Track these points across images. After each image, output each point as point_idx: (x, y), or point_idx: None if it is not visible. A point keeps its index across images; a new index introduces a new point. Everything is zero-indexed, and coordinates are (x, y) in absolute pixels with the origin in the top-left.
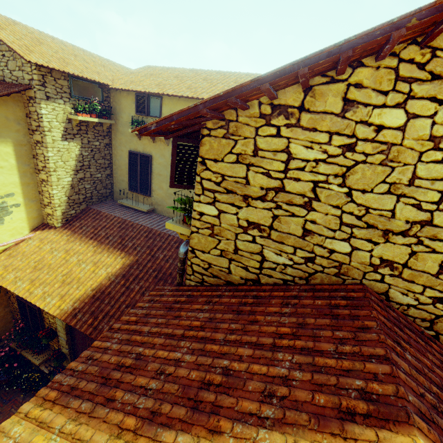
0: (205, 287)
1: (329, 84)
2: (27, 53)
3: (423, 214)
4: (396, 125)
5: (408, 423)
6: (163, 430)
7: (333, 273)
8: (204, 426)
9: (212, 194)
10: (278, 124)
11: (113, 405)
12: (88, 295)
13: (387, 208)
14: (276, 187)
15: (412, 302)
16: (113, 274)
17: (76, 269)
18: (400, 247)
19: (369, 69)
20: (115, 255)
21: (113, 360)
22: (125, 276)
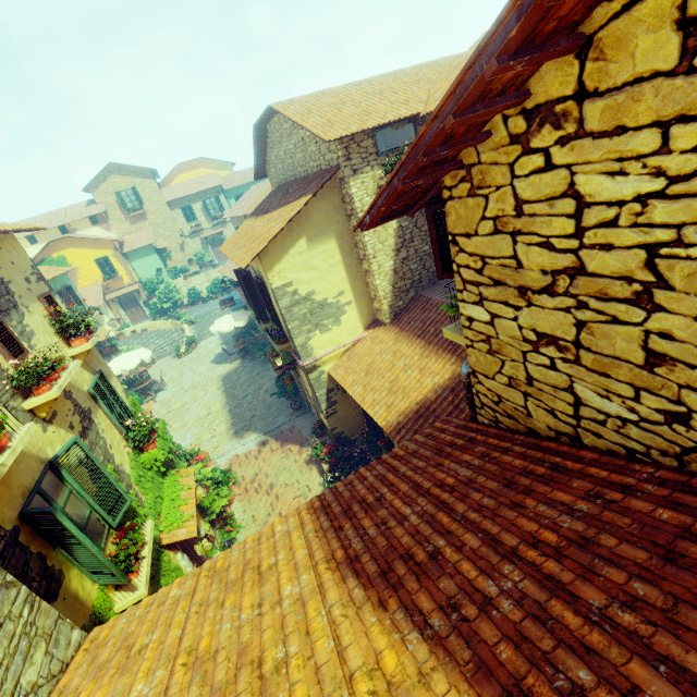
0: (497, 431)
1: (632, 7)
2: (328, 131)
3: None
4: None
5: None
6: (351, 576)
7: None
8: (379, 593)
9: (475, 289)
10: (544, 144)
11: (339, 534)
12: (412, 409)
13: None
14: (568, 267)
15: None
16: (440, 386)
17: (402, 376)
18: None
19: None
20: (444, 360)
21: (361, 492)
22: (454, 390)
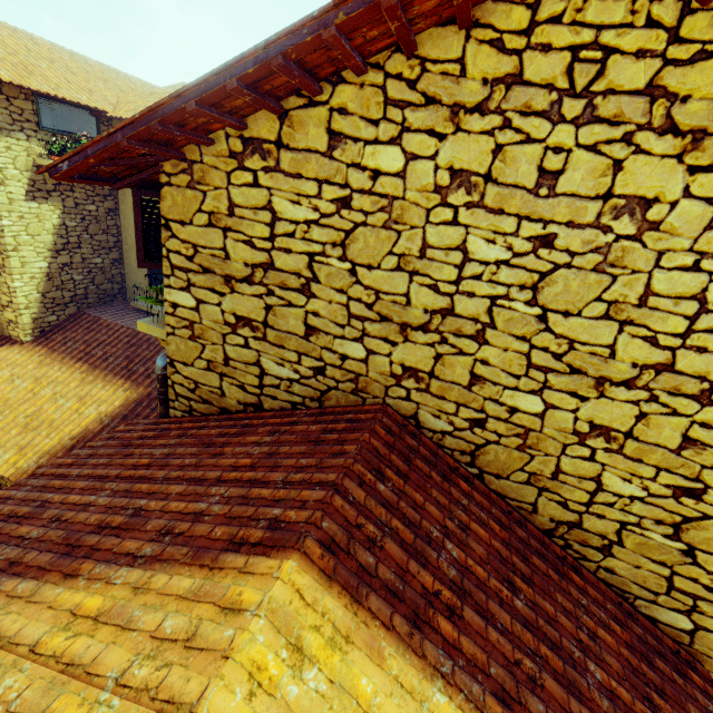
0: (192, 418)
1: (308, 108)
2: None
3: (443, 299)
4: (394, 170)
5: (293, 548)
6: (8, 579)
7: (350, 389)
8: (63, 571)
9: (184, 275)
10: (254, 167)
11: None
12: (64, 446)
13: (400, 292)
14: (264, 262)
15: (446, 427)
16: (108, 415)
17: (49, 407)
18: (423, 348)
19: (352, 87)
20: (116, 386)
21: (5, 511)
22: (127, 418)
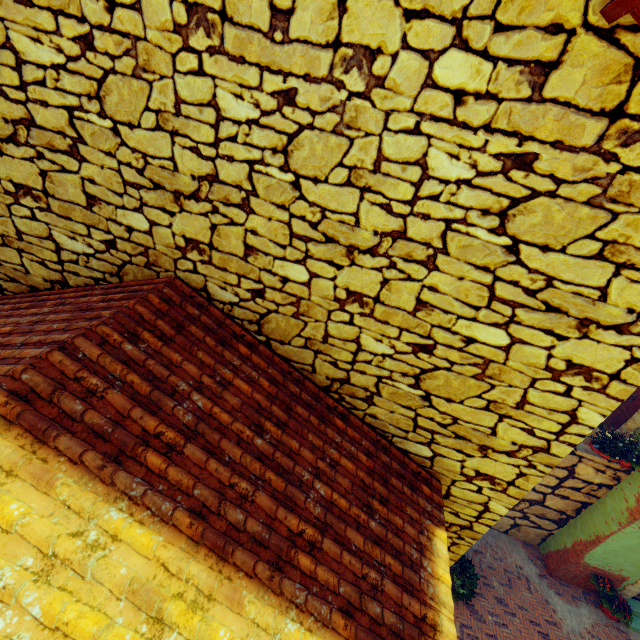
0: (1, 297)
1: None
2: None
3: (206, 164)
4: (129, 0)
5: None
6: None
7: (143, 263)
8: None
9: None
10: None
11: None
12: None
13: (166, 155)
14: (24, 118)
15: (233, 298)
16: None
17: None
18: (198, 218)
19: None
20: None
21: None
22: None
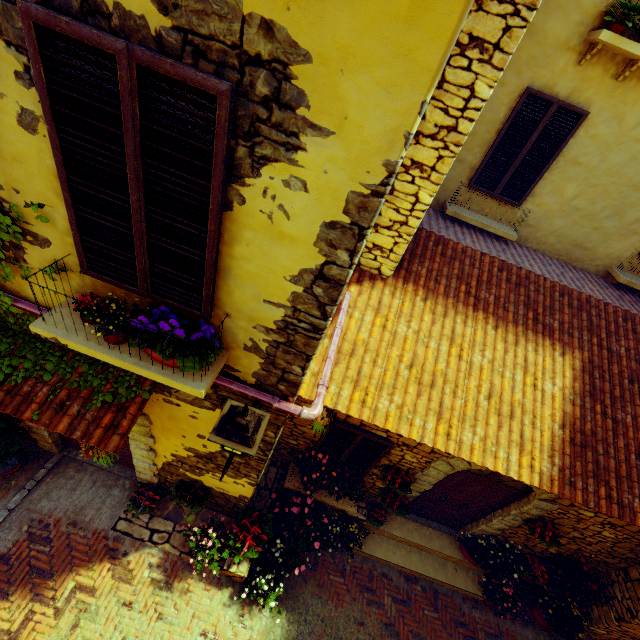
0: None
1: None
2: None
3: None
4: None
5: None
6: None
7: None
8: None
9: None
10: None
11: None
12: (560, 438)
13: None
14: None
15: None
16: (570, 391)
17: (499, 383)
18: None
19: None
20: (548, 349)
21: None
22: (593, 395)
